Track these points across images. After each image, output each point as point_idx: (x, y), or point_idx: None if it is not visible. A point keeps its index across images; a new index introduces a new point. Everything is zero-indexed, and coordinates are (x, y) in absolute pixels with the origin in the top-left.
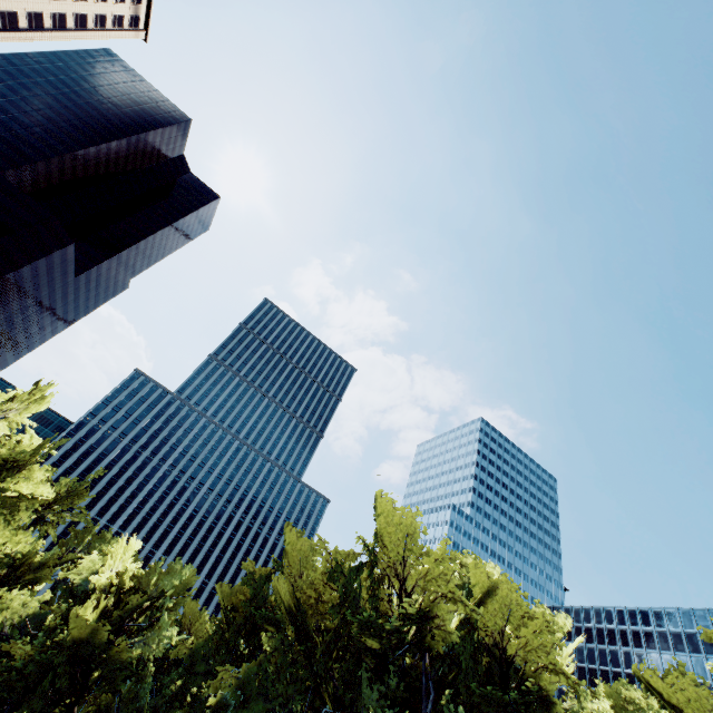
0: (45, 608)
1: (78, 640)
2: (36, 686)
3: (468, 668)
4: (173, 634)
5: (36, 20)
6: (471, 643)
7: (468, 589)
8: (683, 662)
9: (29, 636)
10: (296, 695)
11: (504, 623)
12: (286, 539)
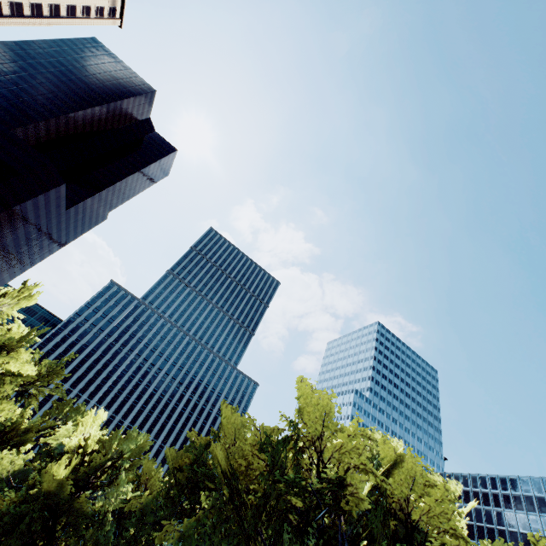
0: (29, 465)
1: (49, 493)
2: (14, 531)
3: (378, 529)
4: (128, 490)
5: (37, 9)
6: (381, 507)
7: (375, 459)
8: None
9: (13, 488)
10: None
11: (408, 490)
12: (223, 413)
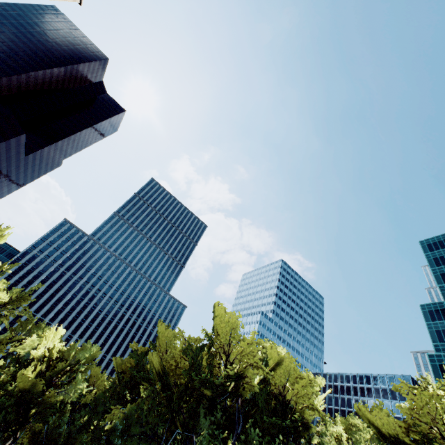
0: None
1: (22, 390)
2: None
3: (263, 407)
4: (84, 387)
5: None
6: (266, 393)
7: (266, 362)
8: (387, 405)
9: None
10: (160, 423)
11: (285, 381)
12: (158, 330)
